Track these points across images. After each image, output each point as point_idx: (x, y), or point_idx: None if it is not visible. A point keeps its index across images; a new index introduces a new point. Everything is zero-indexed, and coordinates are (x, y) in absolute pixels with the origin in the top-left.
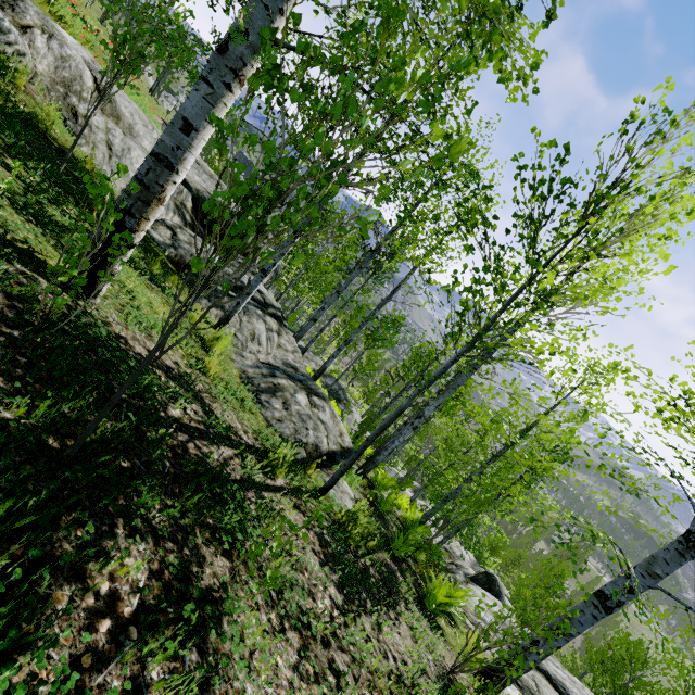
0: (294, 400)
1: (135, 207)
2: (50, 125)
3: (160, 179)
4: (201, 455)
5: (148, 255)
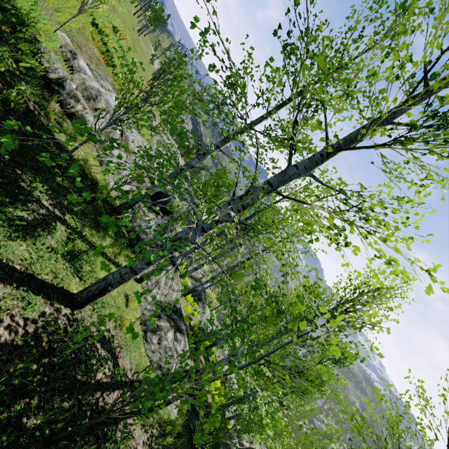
0: (165, 337)
1: (115, 284)
2: (91, 170)
3: (130, 277)
4: (104, 404)
5: (116, 238)
